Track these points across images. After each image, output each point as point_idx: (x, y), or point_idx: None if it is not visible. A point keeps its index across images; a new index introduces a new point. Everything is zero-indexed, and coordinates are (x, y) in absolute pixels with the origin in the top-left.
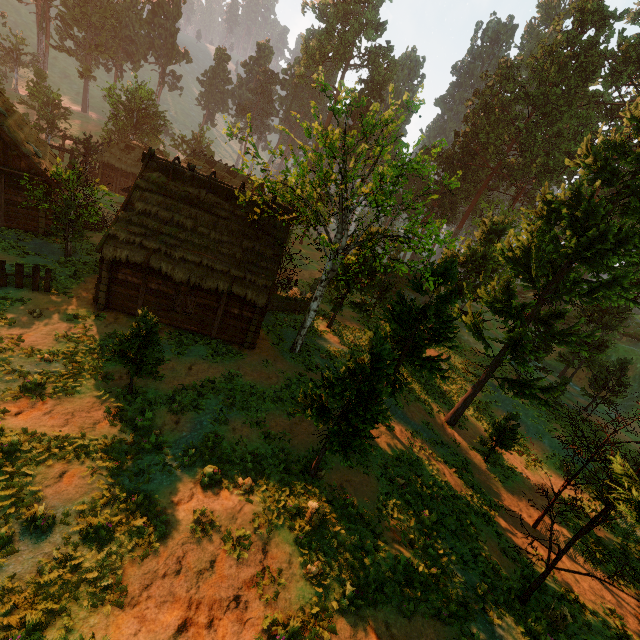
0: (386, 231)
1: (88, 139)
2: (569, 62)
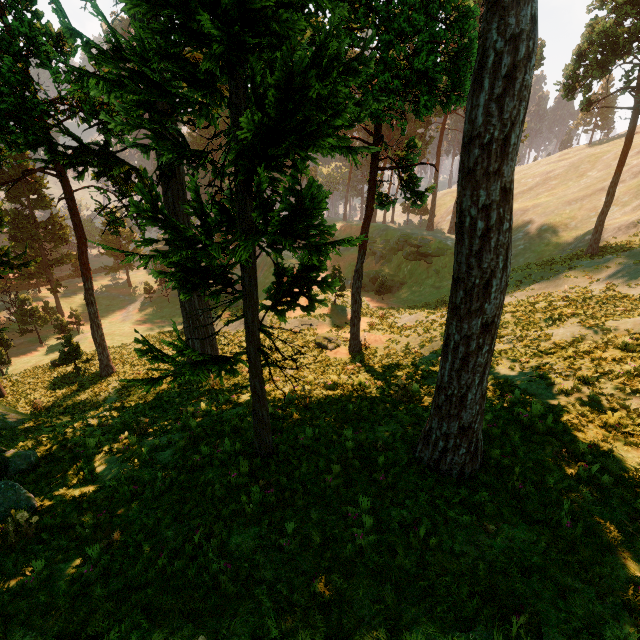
0: None
1: None
2: None
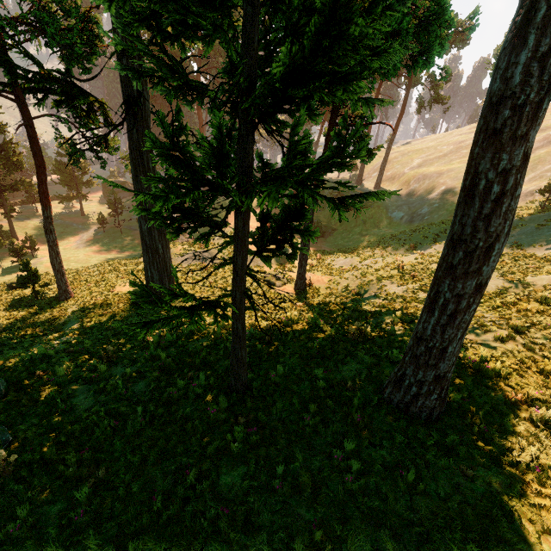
0: None
1: None
2: None
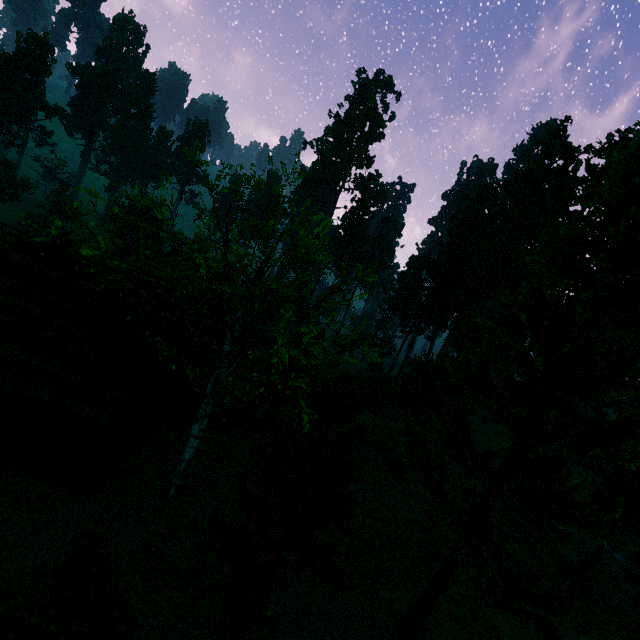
0: (323, 334)
1: (67, 234)
2: (542, 185)
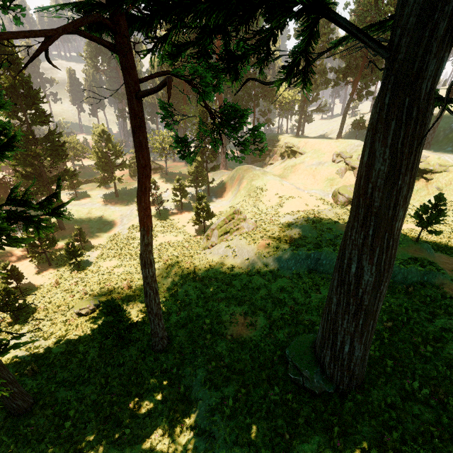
0: None
1: None
2: None
